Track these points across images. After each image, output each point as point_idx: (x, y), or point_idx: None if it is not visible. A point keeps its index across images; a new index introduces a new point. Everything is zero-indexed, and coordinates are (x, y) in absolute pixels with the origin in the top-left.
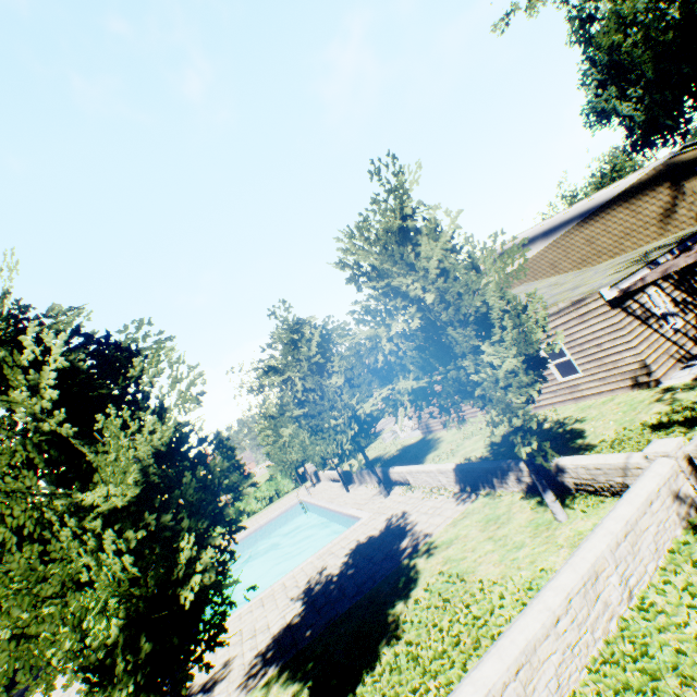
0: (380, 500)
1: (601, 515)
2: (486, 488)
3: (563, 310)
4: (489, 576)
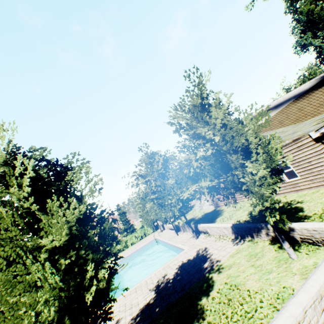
0: (193, 240)
1: (318, 257)
2: (249, 237)
3: (288, 144)
4: (253, 288)
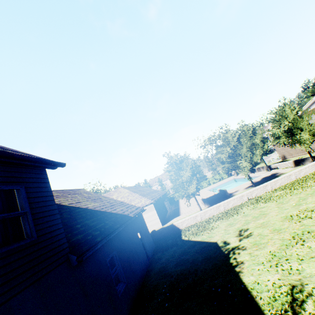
0: (267, 172)
1: None
2: (301, 165)
3: None
4: None
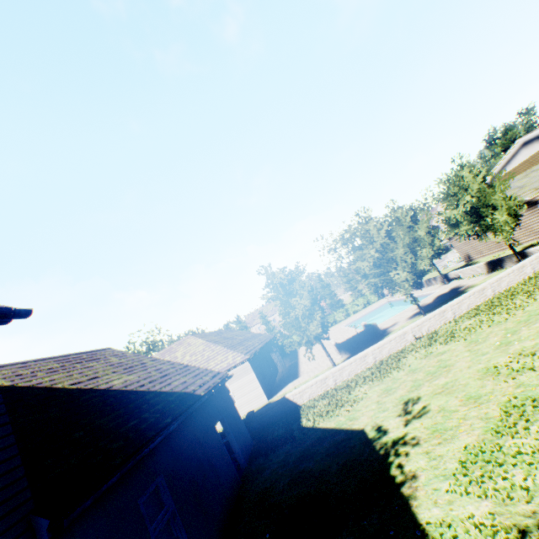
0: (444, 286)
1: None
2: (499, 268)
3: None
4: None
